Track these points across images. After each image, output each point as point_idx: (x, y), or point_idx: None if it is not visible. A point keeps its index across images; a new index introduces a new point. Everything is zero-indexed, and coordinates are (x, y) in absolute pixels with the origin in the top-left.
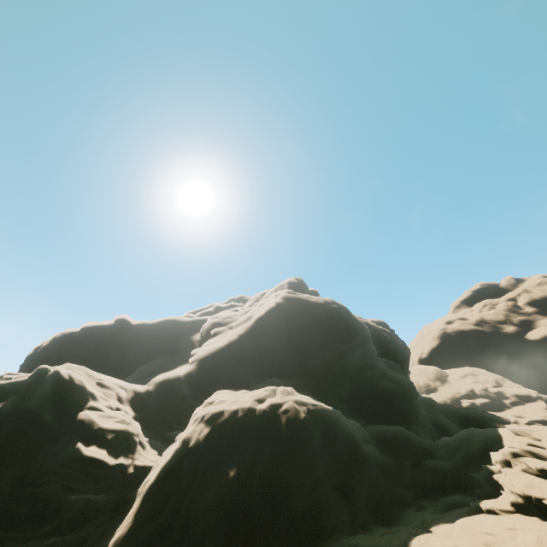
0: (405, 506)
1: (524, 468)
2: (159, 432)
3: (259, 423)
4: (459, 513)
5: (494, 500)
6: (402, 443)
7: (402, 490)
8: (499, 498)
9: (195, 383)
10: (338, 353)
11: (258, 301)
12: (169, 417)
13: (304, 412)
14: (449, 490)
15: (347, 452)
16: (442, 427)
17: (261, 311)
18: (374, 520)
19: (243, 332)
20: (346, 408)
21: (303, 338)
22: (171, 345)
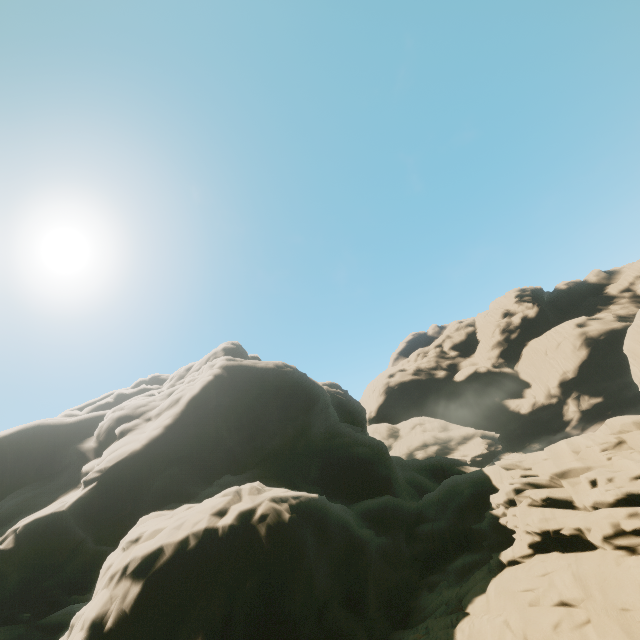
0: (415, 591)
1: (530, 503)
2: (29, 621)
3: (226, 548)
4: (482, 577)
5: (511, 548)
6: (393, 514)
7: (406, 572)
8: (515, 544)
9: (97, 516)
10: (301, 425)
11: (183, 378)
12: (50, 588)
13: (287, 511)
14: (452, 552)
15: (344, 548)
16: (417, 485)
17: (194, 388)
18: (391, 626)
19: (170, 422)
20: (321, 492)
21: (257, 415)
22: (41, 466)
